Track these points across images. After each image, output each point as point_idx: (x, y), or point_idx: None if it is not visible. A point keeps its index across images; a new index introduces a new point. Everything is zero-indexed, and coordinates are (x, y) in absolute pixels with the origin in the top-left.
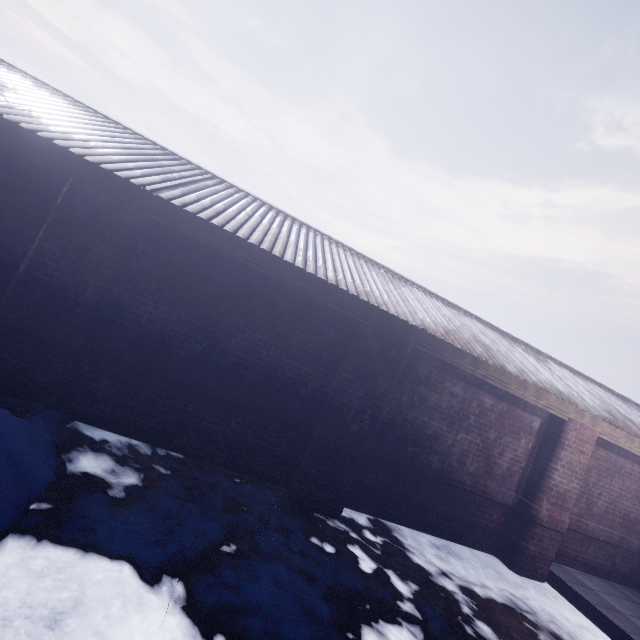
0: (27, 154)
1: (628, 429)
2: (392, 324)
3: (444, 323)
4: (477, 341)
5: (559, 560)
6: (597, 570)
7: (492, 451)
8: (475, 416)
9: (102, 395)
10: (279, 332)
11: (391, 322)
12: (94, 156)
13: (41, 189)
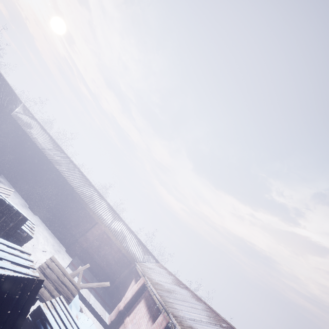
0: (27, 138)
1: (114, 233)
2: (68, 185)
3: (86, 193)
4: (91, 200)
5: (83, 261)
6: (92, 272)
7: (79, 223)
8: (79, 213)
9: (11, 174)
10: (48, 178)
11: (69, 184)
12: (36, 142)
13: (26, 143)
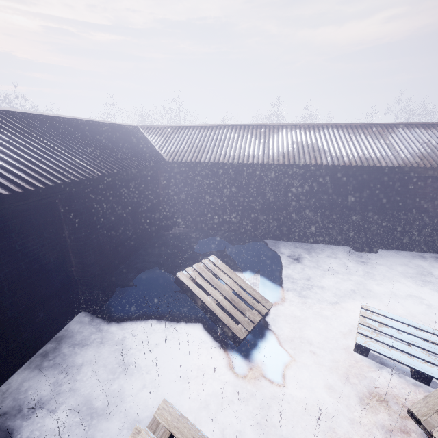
0: (229, 169)
1: None
2: (385, 170)
3: (421, 151)
4: None
5: None
6: None
7: None
8: None
9: (273, 231)
10: (328, 190)
11: (384, 169)
12: (245, 160)
13: (232, 176)
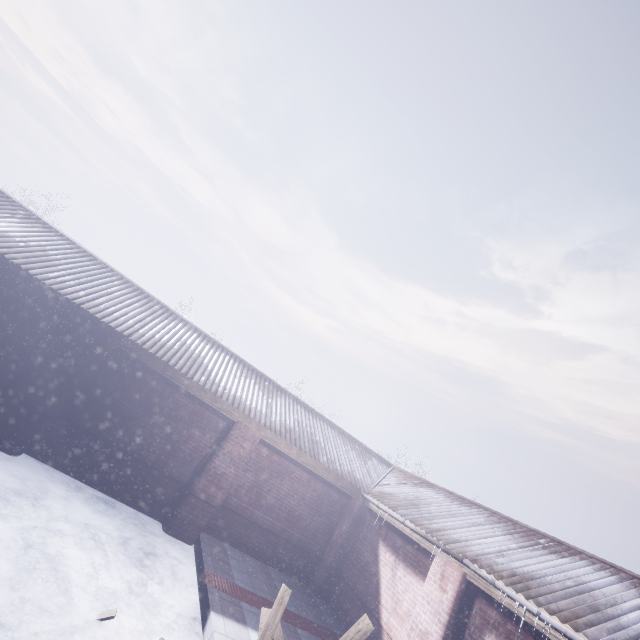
0: None
1: (289, 439)
2: (103, 328)
3: (169, 343)
4: (191, 359)
5: (223, 538)
6: (258, 554)
7: (178, 438)
8: (169, 409)
9: None
10: (17, 319)
11: (103, 327)
12: None
13: None
